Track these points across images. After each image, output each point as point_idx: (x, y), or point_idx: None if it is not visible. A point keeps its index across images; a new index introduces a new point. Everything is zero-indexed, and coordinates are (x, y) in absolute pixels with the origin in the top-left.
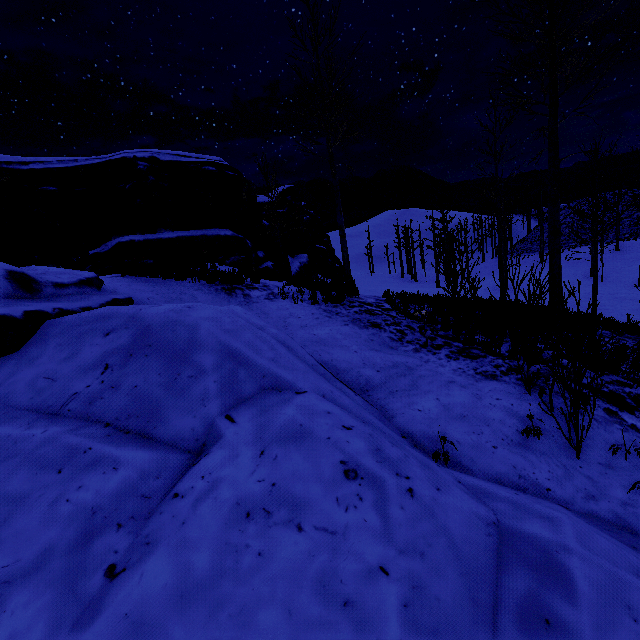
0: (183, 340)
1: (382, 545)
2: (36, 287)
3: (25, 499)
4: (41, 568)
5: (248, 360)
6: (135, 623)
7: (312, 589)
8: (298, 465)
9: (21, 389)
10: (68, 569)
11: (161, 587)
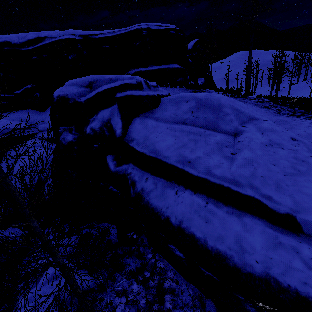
0: (216, 104)
1: (309, 153)
2: (149, 87)
3: (196, 140)
4: (213, 152)
5: (242, 111)
6: (248, 160)
7: (292, 158)
8: (275, 137)
9: (168, 117)
10: (220, 152)
11: (251, 155)
